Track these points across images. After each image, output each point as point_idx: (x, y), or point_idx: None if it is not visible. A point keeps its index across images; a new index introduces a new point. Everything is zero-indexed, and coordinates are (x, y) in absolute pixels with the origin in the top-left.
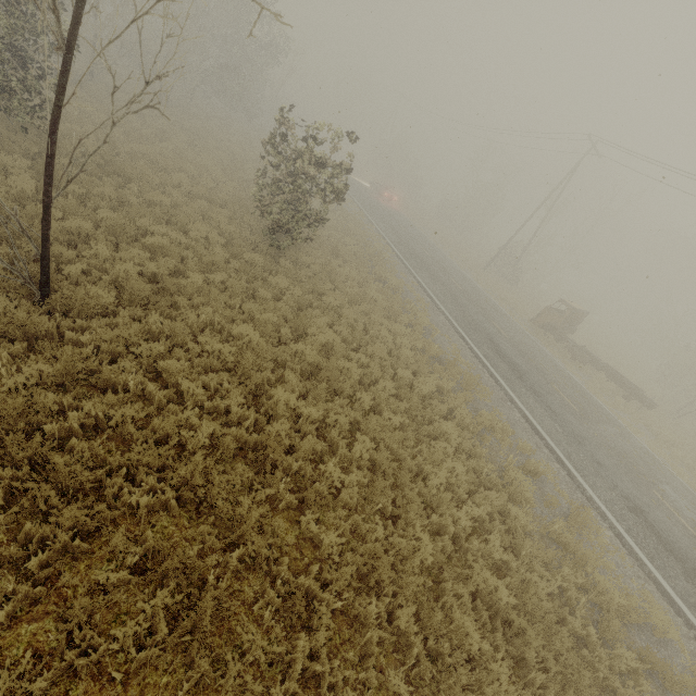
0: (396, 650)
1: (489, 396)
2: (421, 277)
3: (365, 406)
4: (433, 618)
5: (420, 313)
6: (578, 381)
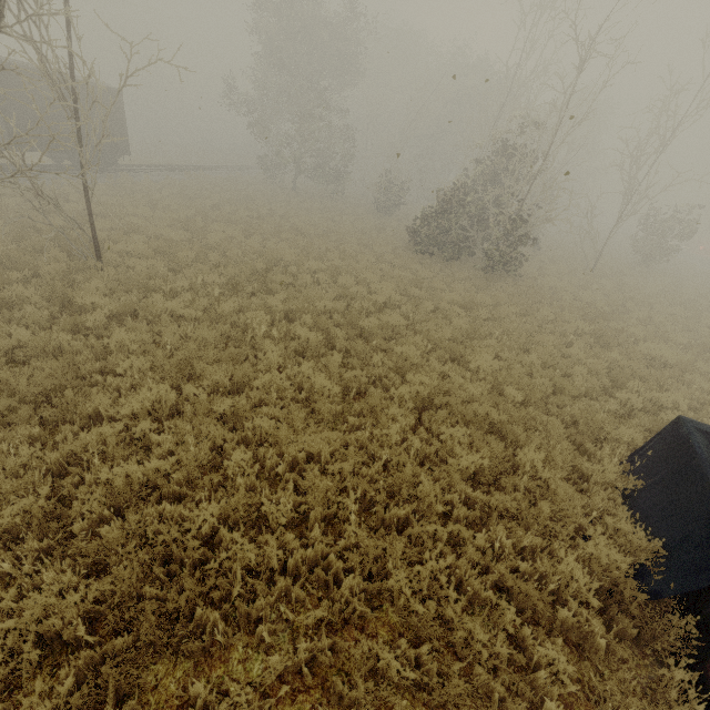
0: None
1: None
2: None
3: None
4: None
5: None
6: None
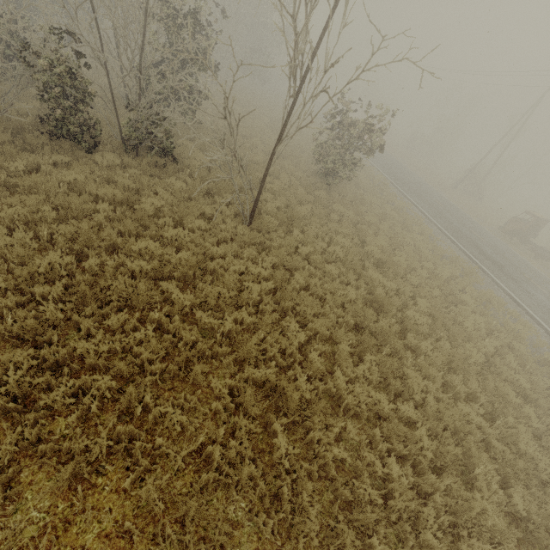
0: (467, 400)
1: (482, 281)
2: (413, 199)
3: (414, 283)
4: (486, 386)
5: (424, 225)
6: (542, 273)
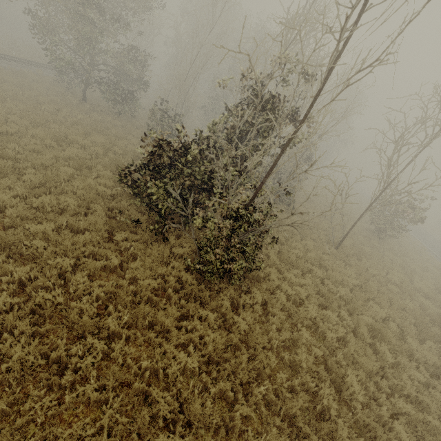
0: None
1: None
2: None
3: None
4: None
5: None
6: None
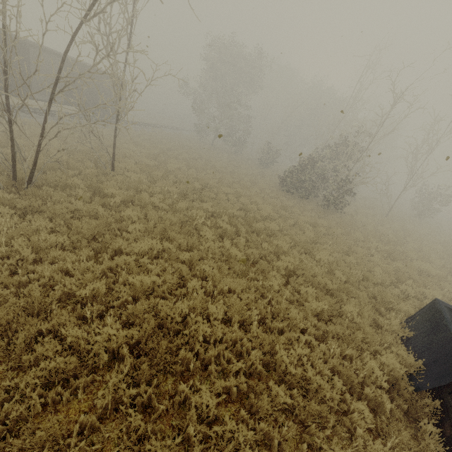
0: None
1: None
2: None
3: None
4: None
5: None
6: None
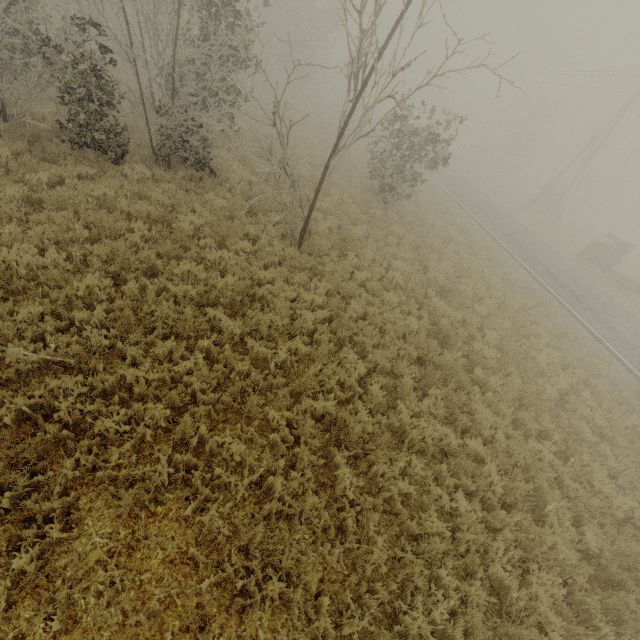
0: (539, 438)
1: (557, 313)
2: (480, 220)
3: (482, 314)
4: (560, 424)
5: (492, 250)
6: (624, 305)
